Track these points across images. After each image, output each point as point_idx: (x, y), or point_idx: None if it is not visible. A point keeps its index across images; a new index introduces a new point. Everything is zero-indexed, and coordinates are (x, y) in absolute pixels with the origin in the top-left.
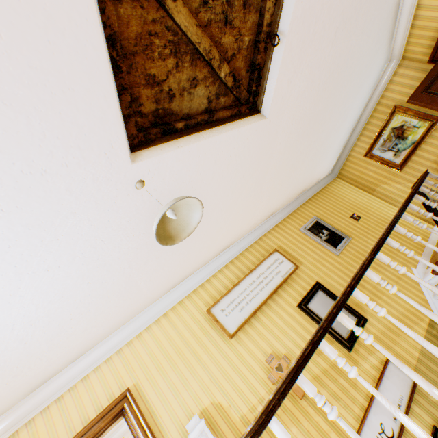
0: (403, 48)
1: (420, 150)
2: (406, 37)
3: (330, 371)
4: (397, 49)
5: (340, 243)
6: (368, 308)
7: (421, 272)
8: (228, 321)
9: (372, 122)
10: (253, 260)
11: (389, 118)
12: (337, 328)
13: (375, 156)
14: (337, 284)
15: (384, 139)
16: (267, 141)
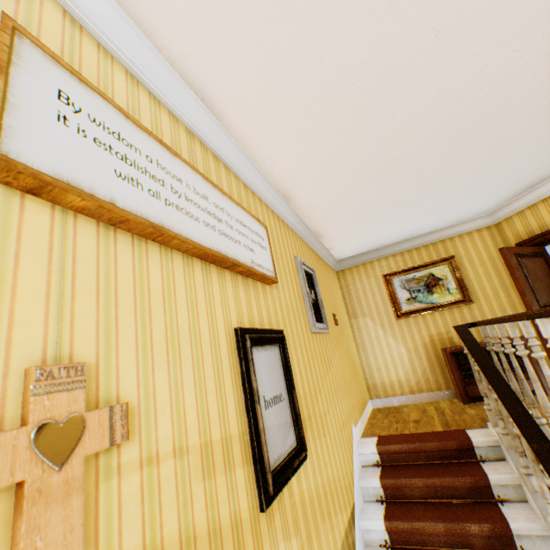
0: (512, 214)
1: (431, 315)
2: (530, 204)
3: (202, 548)
4: (508, 210)
5: (320, 323)
6: (312, 438)
7: (358, 437)
8: (46, 128)
9: (421, 252)
10: (225, 189)
11: (438, 263)
12: (269, 436)
13: (392, 284)
14: (298, 365)
15: (415, 277)
16: (523, 7)
